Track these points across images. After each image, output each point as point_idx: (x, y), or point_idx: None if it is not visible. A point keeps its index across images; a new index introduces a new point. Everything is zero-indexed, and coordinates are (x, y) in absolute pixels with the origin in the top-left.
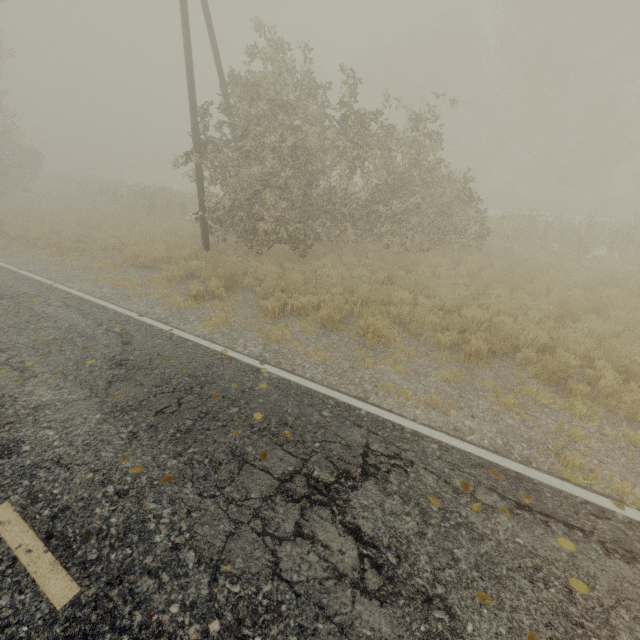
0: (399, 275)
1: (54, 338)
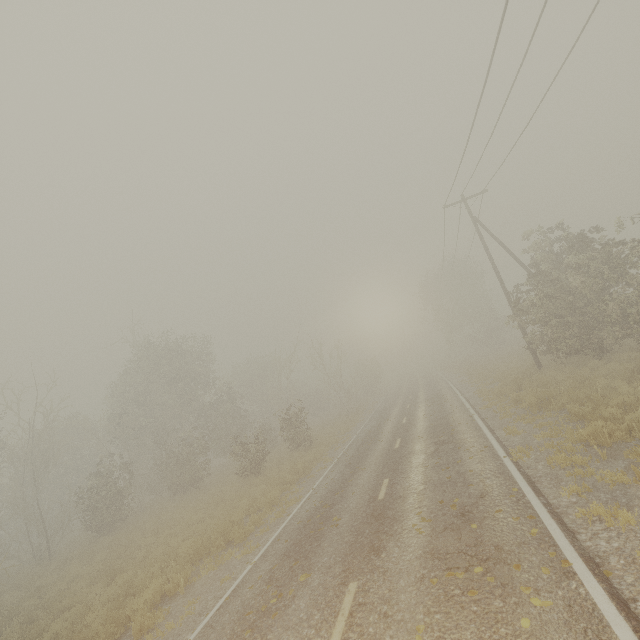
0: None
1: (437, 411)
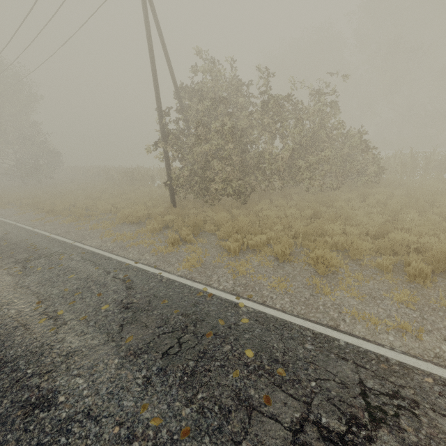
0: (322, 210)
1: (77, 287)
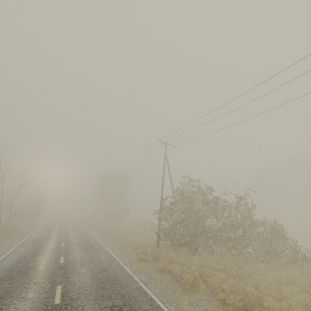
0: (233, 269)
1: (95, 260)
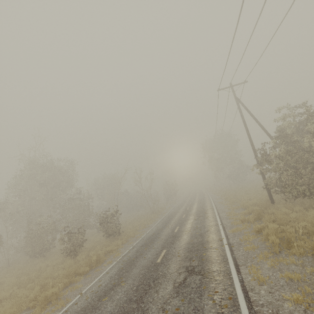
0: None
1: (199, 227)
